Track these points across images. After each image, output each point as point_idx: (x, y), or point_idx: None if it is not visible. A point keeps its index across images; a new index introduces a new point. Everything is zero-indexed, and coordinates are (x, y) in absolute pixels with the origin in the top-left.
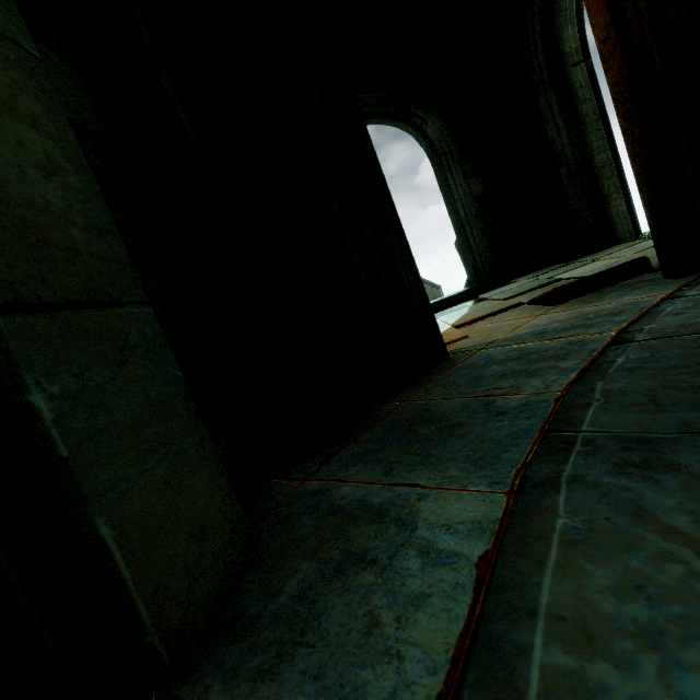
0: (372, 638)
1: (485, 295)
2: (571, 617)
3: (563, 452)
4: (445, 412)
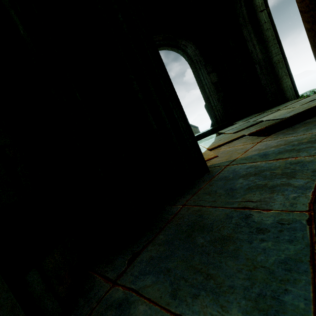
0: None
1: (222, 131)
2: None
3: None
4: (214, 221)
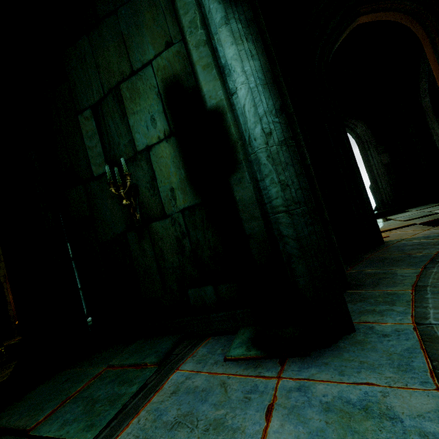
0: (395, 283)
1: (391, 217)
2: (436, 278)
3: (436, 263)
4: (393, 257)
